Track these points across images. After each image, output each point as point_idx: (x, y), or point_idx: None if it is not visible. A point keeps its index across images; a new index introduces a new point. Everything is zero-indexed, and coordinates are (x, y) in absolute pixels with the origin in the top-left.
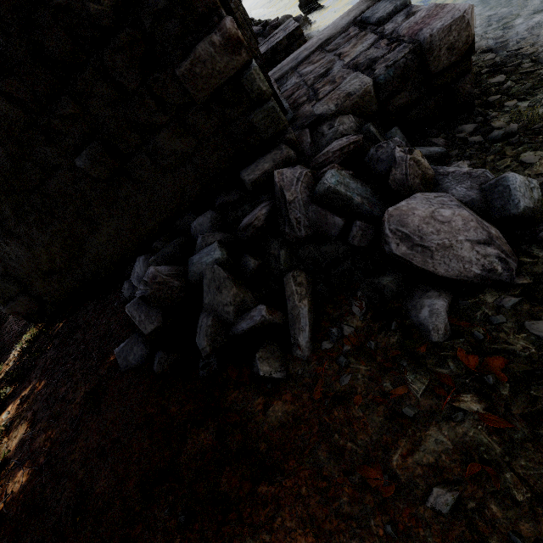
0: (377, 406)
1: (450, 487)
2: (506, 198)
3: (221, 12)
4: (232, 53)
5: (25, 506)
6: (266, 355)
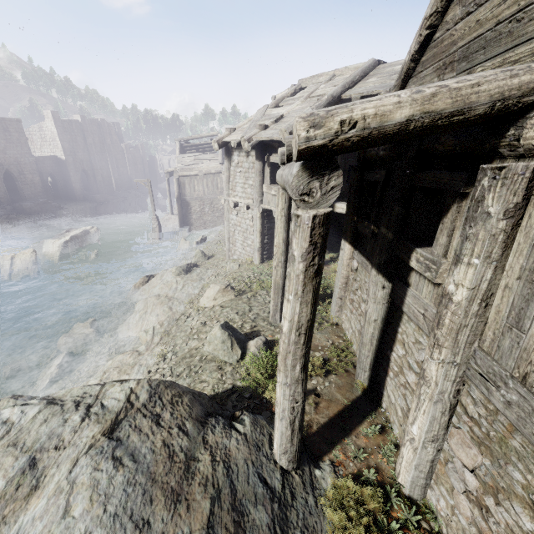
0: None
1: None
2: None
3: None
4: None
5: None
6: None
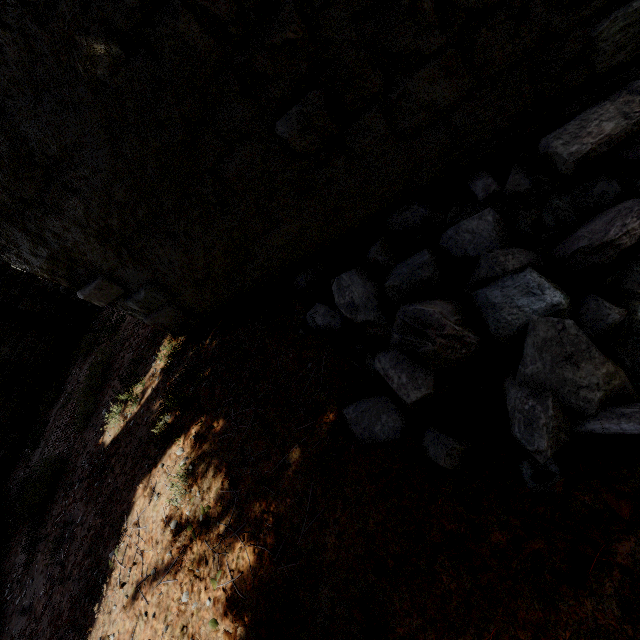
0: None
1: None
2: None
3: None
4: None
5: (269, 601)
6: None
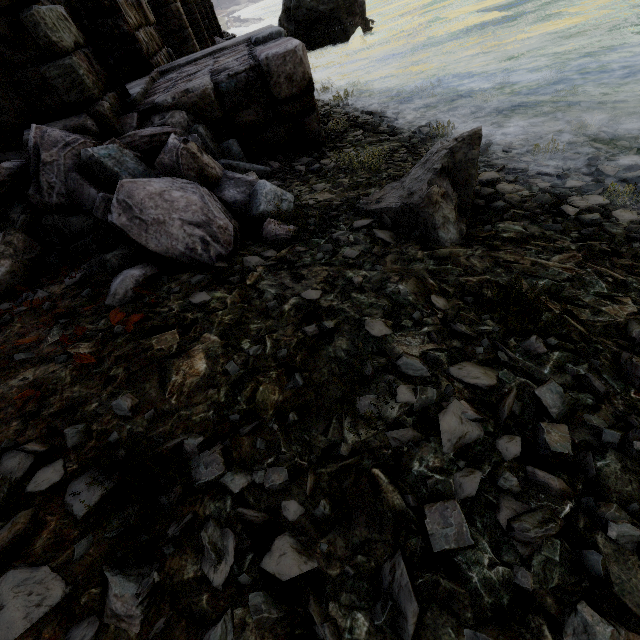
0: None
1: None
2: (254, 201)
3: None
4: None
5: None
6: None
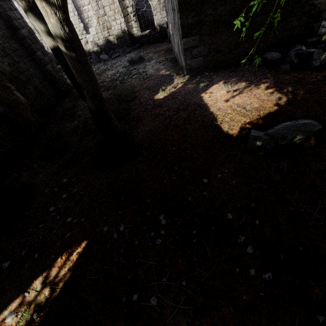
0: None
1: None
2: None
3: None
4: None
5: (278, 85)
6: None
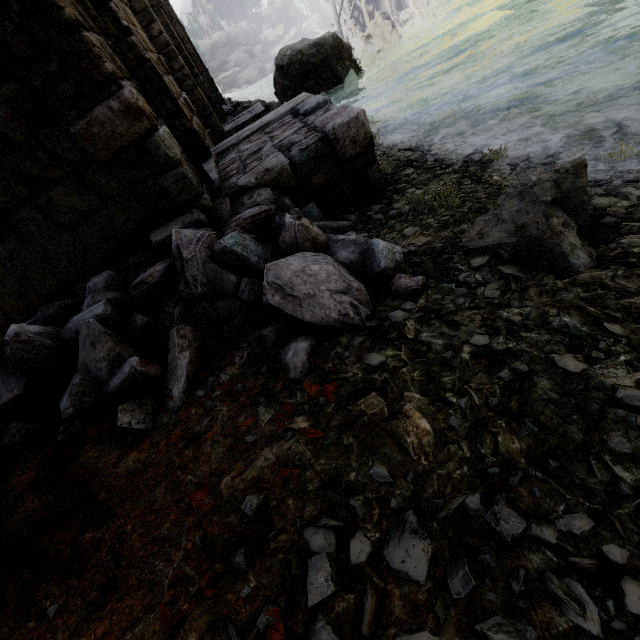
0: (225, 438)
1: (261, 493)
2: (372, 259)
3: (120, 83)
4: (134, 120)
5: None
6: (132, 408)
